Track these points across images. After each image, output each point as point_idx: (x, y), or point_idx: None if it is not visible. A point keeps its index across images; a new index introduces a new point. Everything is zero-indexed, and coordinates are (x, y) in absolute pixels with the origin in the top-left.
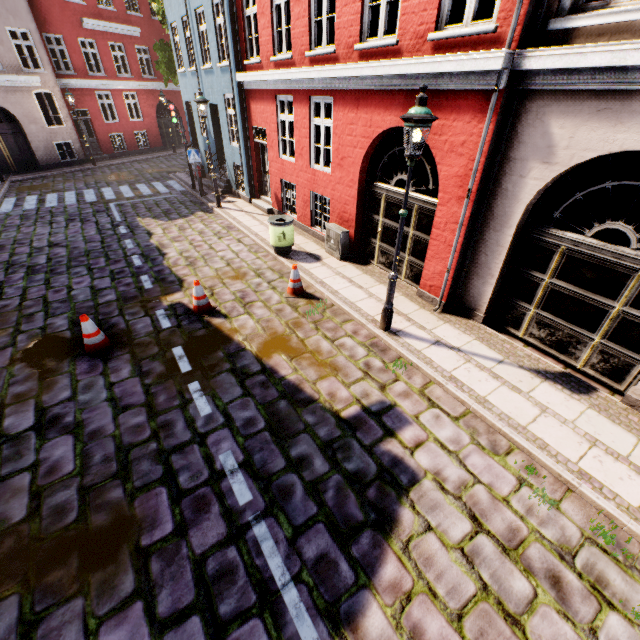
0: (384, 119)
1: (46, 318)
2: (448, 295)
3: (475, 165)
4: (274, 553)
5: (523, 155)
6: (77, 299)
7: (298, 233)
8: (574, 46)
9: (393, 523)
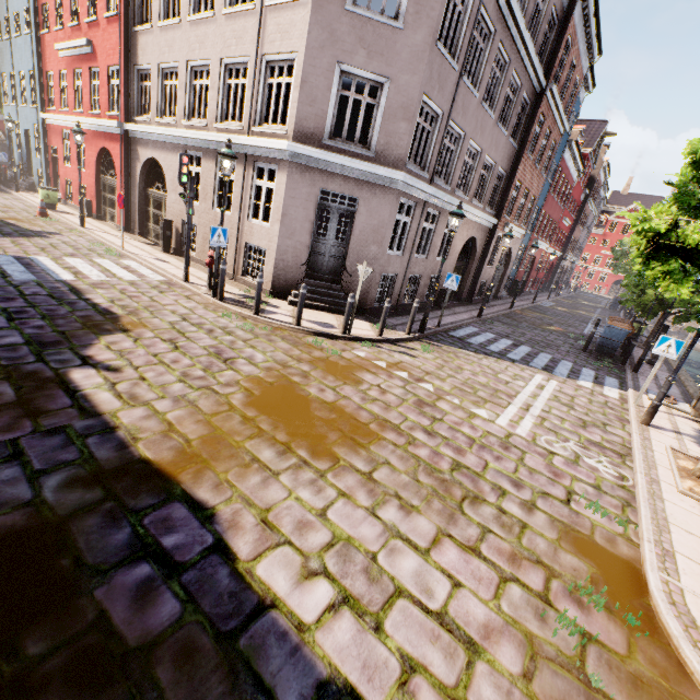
0: (100, 144)
1: None
2: (125, 223)
3: (120, 161)
4: None
5: (136, 160)
6: None
7: (71, 209)
8: (133, 124)
9: (29, 238)
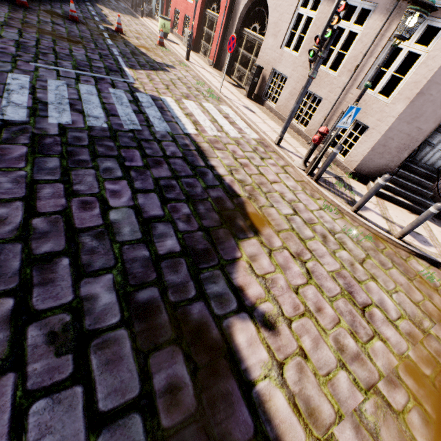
0: None
1: (52, 8)
2: (216, 60)
3: None
4: (121, 60)
5: None
6: (65, 10)
7: (175, 38)
8: None
9: (156, 71)
